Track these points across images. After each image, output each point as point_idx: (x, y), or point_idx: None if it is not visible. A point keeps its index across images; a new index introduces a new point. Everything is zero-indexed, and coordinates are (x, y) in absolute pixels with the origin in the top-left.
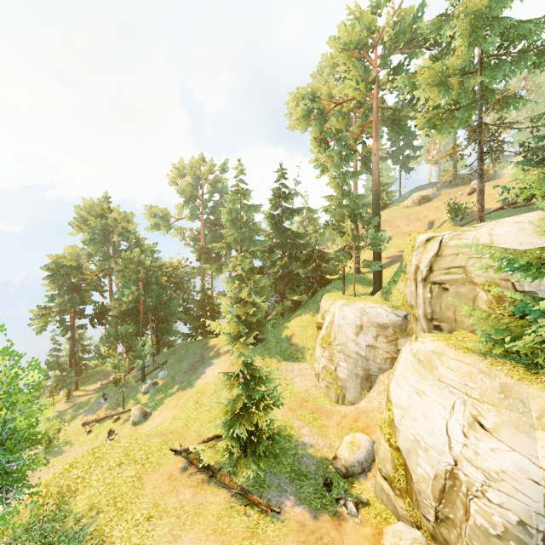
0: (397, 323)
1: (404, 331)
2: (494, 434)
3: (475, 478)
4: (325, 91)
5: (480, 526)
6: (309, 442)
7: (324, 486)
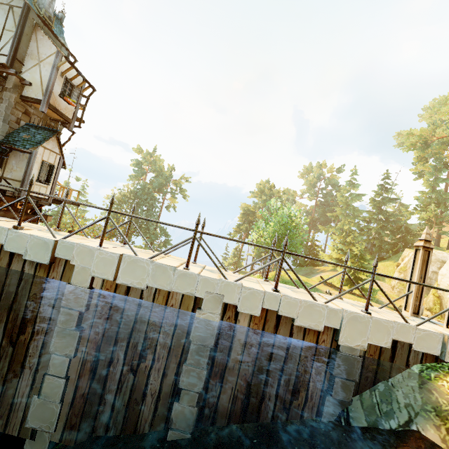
0: None
1: None
2: None
3: None
4: (431, 128)
5: None
6: (384, 302)
7: None
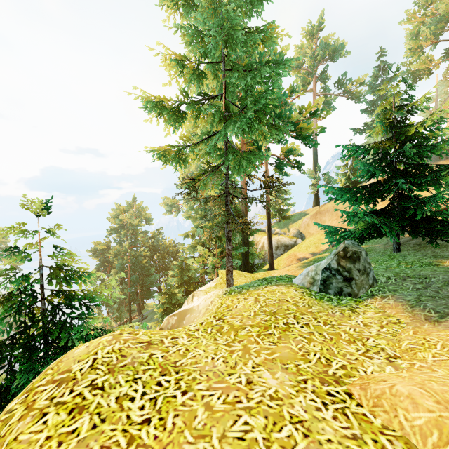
0: None
1: None
2: None
3: None
4: None
5: None
6: None
7: None
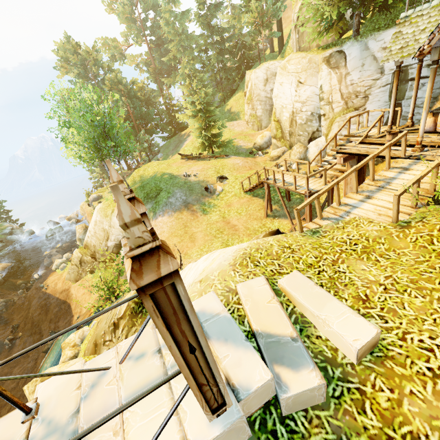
0: None
1: None
2: (305, 84)
3: (298, 106)
4: None
5: (299, 124)
6: (243, 145)
7: (250, 154)
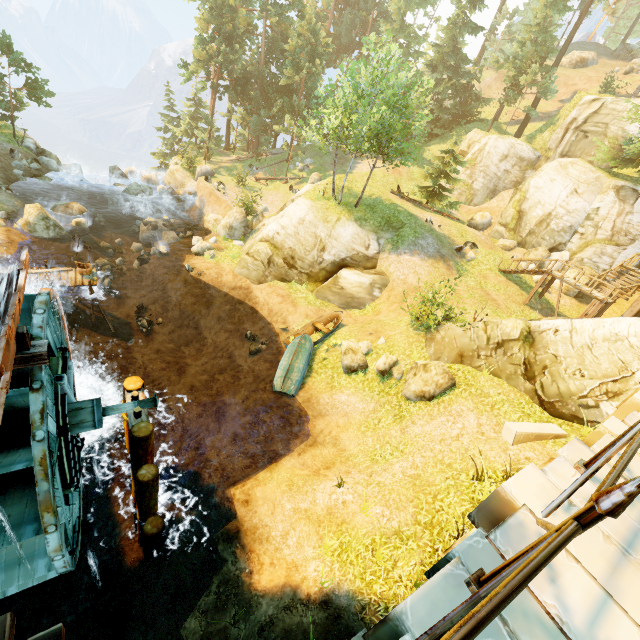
0: (532, 159)
1: (532, 167)
2: (580, 196)
3: (561, 212)
4: None
5: (552, 229)
6: (454, 213)
7: None
